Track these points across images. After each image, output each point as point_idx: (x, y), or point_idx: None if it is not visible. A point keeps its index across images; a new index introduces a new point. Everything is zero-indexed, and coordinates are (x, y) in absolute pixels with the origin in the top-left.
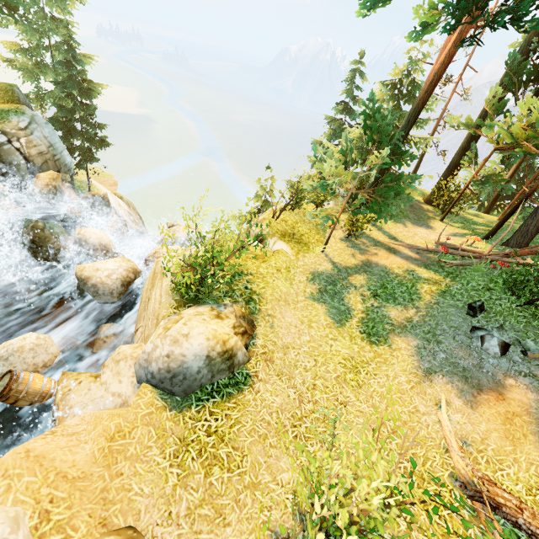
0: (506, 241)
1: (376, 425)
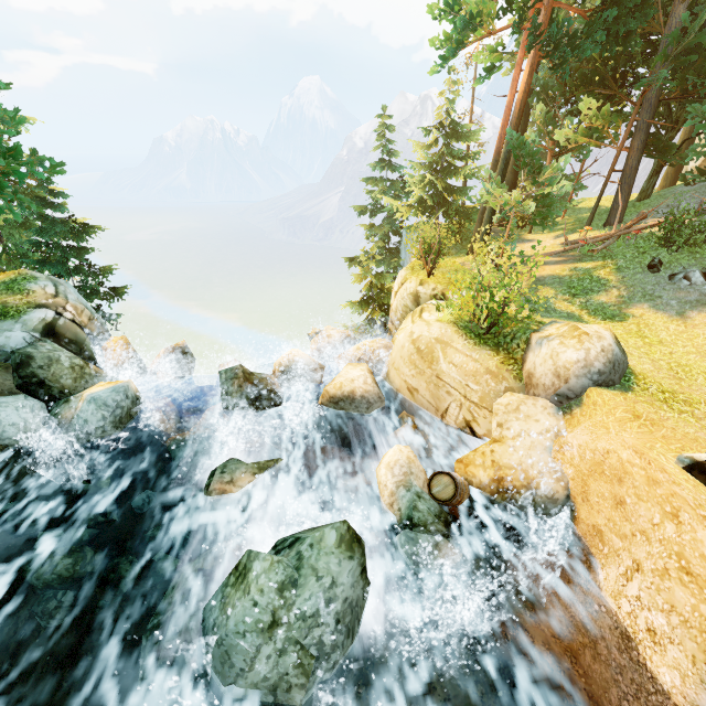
0: (606, 222)
1: (703, 353)
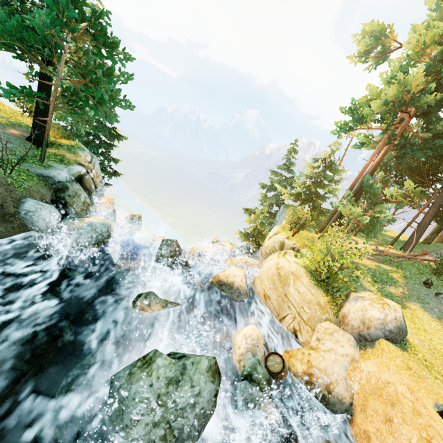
0: (402, 247)
1: None
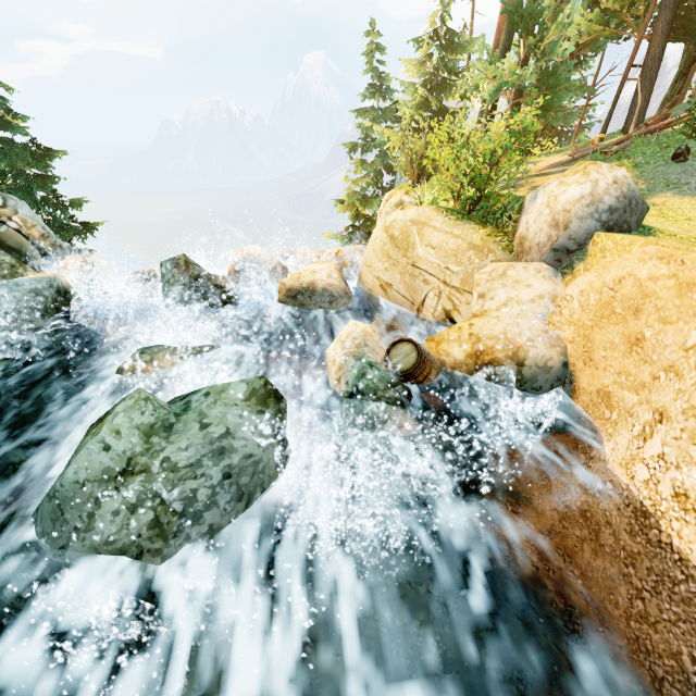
0: (622, 131)
1: None
